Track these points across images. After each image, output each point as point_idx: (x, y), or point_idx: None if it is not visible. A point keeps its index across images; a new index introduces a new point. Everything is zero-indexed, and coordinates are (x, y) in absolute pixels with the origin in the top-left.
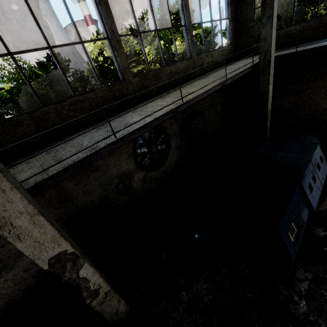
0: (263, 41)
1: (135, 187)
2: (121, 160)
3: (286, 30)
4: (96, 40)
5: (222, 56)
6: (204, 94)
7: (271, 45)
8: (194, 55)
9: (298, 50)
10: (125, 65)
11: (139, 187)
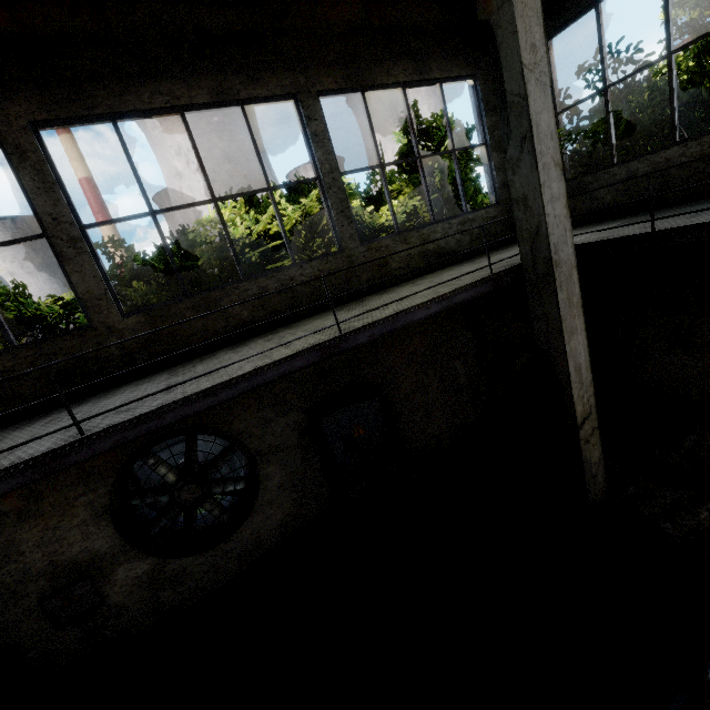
0: (522, 207)
1: (118, 601)
2: (68, 526)
3: (656, 160)
4: (6, 243)
5: (465, 235)
6: (221, 392)
7: (544, 218)
8: (351, 245)
9: (664, 226)
10: (95, 290)
11: (132, 602)
